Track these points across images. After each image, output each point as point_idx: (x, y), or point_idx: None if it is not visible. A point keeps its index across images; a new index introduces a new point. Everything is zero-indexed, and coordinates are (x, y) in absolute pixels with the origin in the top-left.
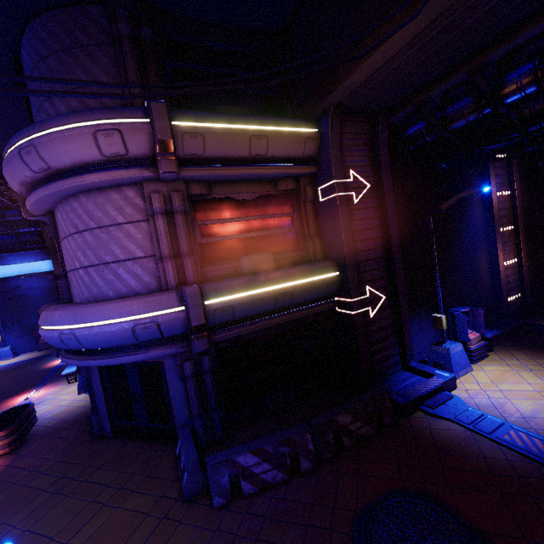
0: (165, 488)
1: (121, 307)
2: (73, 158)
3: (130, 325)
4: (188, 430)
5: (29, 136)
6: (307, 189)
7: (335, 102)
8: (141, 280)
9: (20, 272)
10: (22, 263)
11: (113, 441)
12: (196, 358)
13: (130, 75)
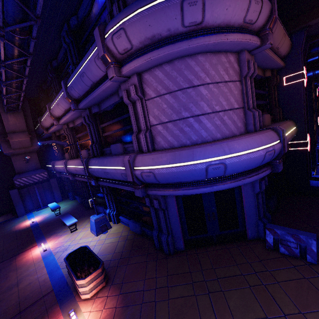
0: (287, 262)
1: (256, 139)
2: (226, 17)
3: (264, 152)
4: (273, 225)
5: None
6: (278, 77)
7: (315, 22)
8: (236, 125)
9: None
10: None
11: (191, 252)
12: (262, 178)
13: None
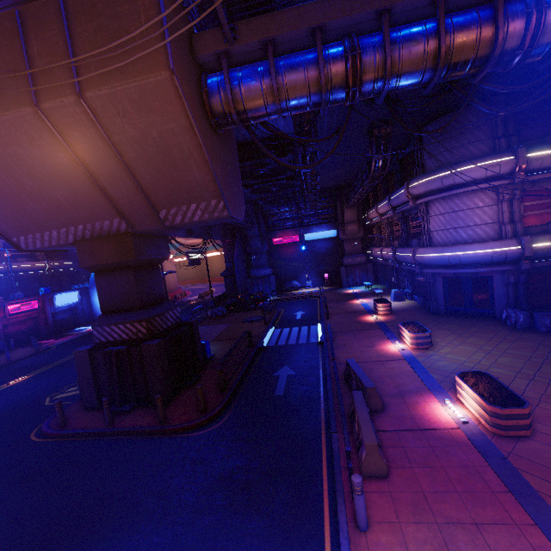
0: (502, 327)
1: (486, 245)
2: (470, 179)
3: (491, 253)
4: (511, 307)
5: (449, 171)
6: None
7: None
8: (488, 234)
9: (316, 237)
10: (319, 232)
11: (448, 315)
12: (516, 275)
13: (498, 133)
